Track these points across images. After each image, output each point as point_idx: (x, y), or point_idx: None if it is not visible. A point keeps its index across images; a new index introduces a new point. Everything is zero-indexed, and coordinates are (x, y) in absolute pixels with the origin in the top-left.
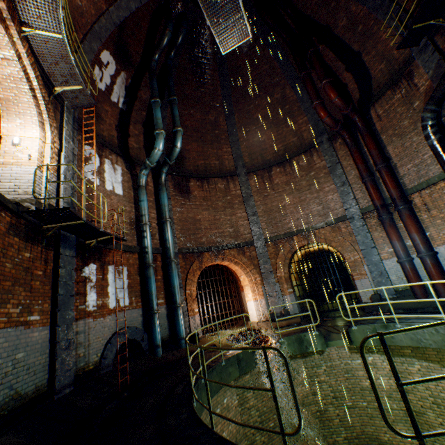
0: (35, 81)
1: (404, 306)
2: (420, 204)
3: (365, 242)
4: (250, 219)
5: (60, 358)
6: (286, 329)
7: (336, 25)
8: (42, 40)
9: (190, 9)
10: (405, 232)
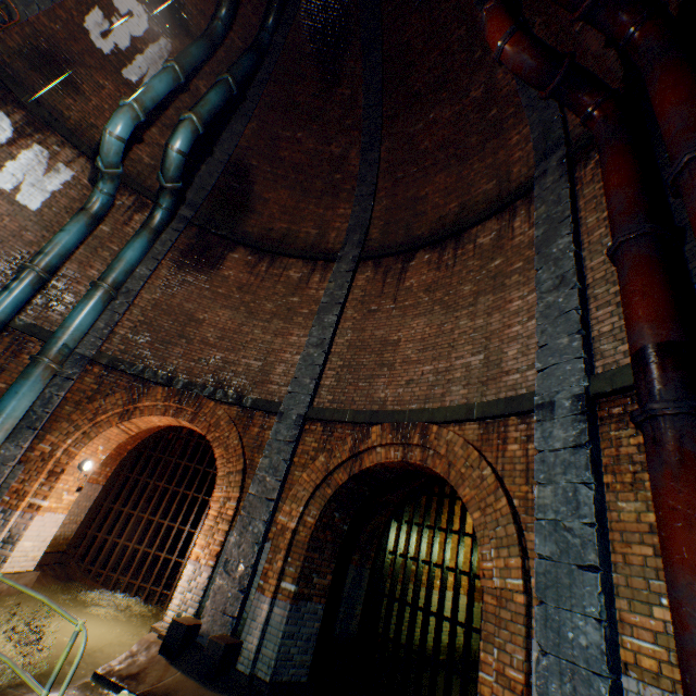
0: None
1: None
2: None
3: (563, 525)
4: (306, 352)
5: None
6: None
7: None
8: None
9: None
10: None
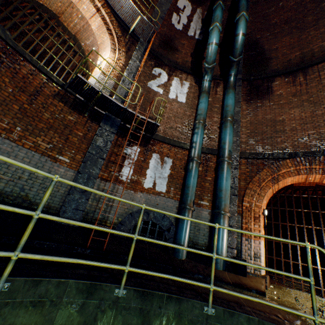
0: (110, 24)
1: None
2: None
3: None
4: None
5: (72, 196)
6: None
7: None
8: None
9: None
10: None
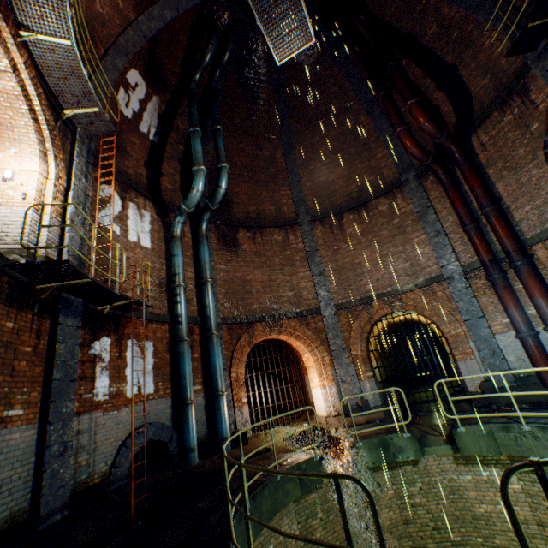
0: (36, 99)
1: (529, 399)
2: (545, 259)
3: (470, 310)
4: (316, 280)
5: (50, 469)
6: (365, 429)
7: (423, 33)
8: (46, 48)
9: (239, 19)
10: (526, 296)
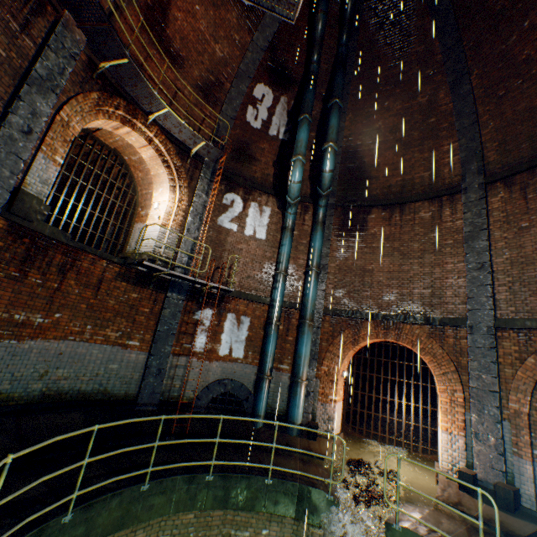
0: (166, 154)
1: None
2: None
3: None
4: (469, 276)
5: (148, 380)
6: (411, 515)
7: None
8: (164, 119)
9: None
10: None
